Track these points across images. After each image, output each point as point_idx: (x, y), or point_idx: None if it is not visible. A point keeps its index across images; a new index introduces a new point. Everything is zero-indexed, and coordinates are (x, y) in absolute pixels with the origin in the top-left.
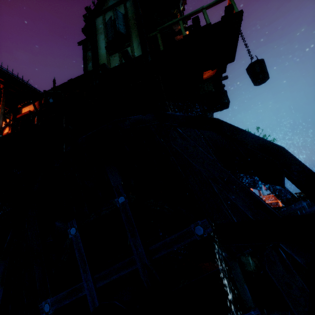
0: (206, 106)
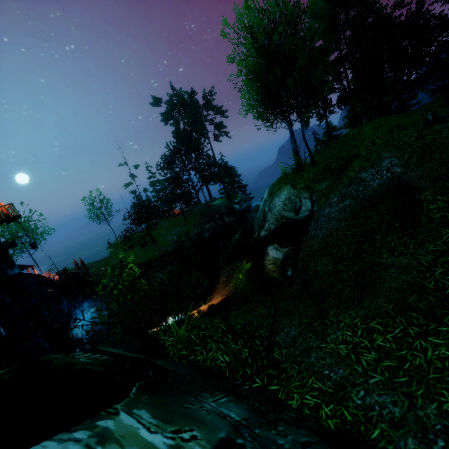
0: (5, 249)
